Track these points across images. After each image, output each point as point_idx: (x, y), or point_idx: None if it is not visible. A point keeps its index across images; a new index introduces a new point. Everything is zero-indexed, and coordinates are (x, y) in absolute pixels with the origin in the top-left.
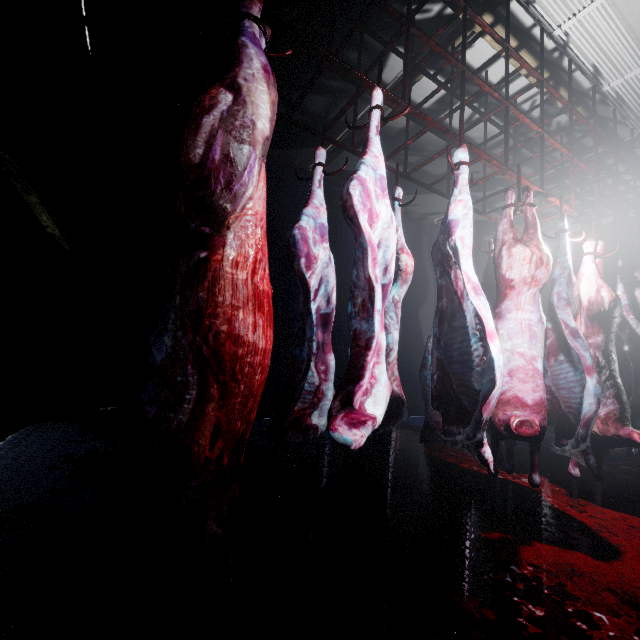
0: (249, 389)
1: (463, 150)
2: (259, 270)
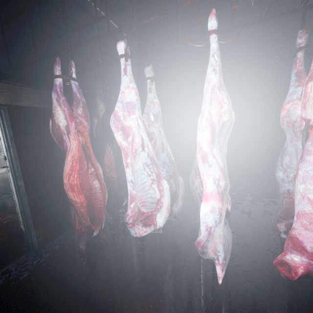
0: (81, 213)
1: (209, 18)
2: (71, 178)
